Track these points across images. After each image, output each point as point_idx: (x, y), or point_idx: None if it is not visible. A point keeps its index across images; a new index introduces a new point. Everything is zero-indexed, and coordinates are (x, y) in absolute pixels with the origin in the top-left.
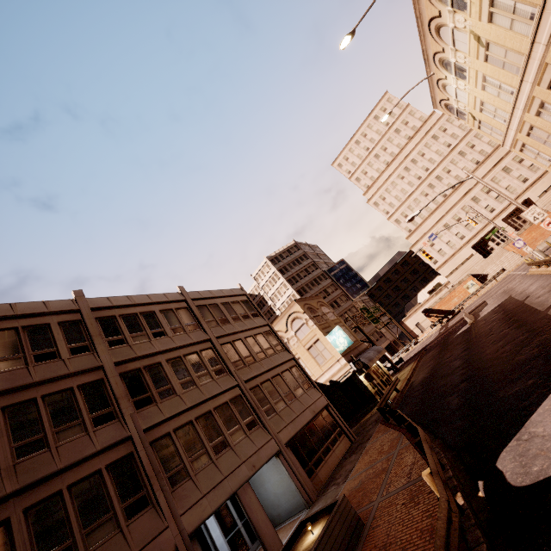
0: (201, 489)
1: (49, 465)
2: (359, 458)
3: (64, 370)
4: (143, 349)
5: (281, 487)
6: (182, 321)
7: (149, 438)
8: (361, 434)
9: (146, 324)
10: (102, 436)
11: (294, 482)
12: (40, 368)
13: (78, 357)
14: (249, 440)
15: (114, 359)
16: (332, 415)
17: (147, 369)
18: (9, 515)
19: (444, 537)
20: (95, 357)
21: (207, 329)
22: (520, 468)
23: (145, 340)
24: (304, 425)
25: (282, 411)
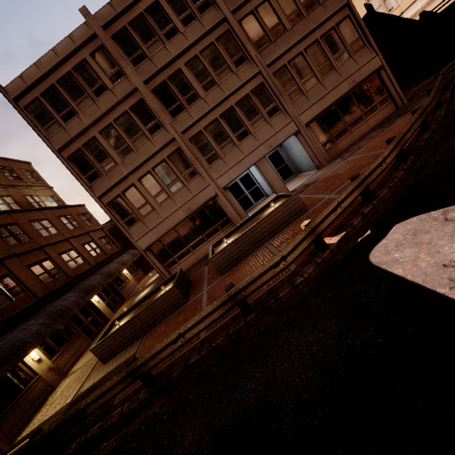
0: (228, 165)
1: (137, 160)
2: (375, 137)
3: (115, 99)
4: (161, 60)
5: (302, 154)
6: (191, 2)
7: (187, 137)
8: (413, 99)
9: (155, 24)
10: (158, 140)
11: (307, 154)
12: (101, 102)
13: (119, 85)
14: (268, 126)
15: (142, 78)
16: (382, 80)
17: (171, 80)
18: (133, 182)
19: (254, 277)
20: (129, 81)
21: (220, 2)
22: (393, 245)
23: (160, 47)
24: (334, 102)
25: (311, 91)
